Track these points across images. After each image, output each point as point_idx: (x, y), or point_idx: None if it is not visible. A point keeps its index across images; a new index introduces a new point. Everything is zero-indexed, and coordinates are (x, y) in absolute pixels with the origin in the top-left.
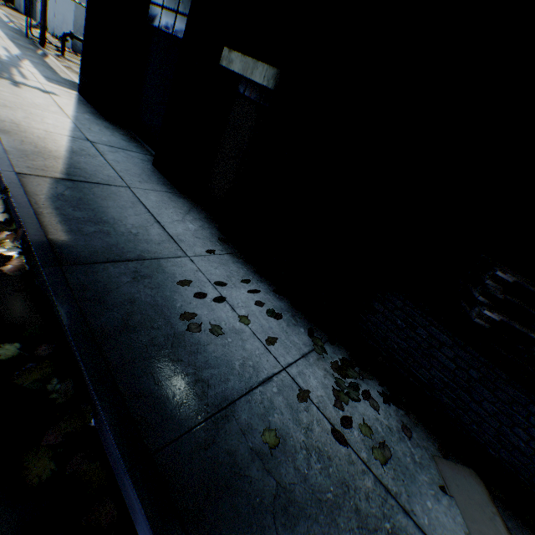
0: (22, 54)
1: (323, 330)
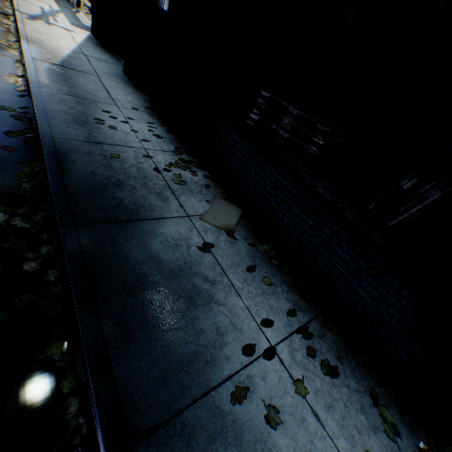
0: (60, 11)
1: (188, 150)
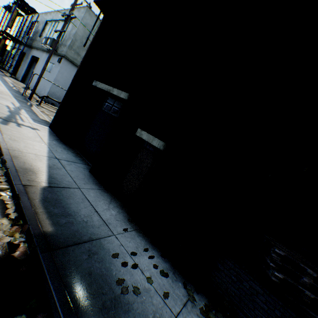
0: (20, 105)
1: (191, 282)
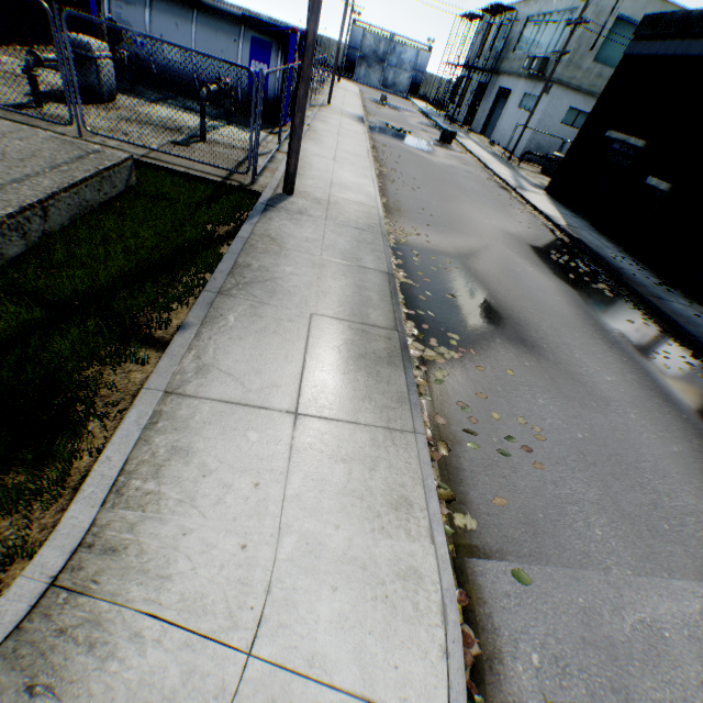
0: (512, 173)
1: (663, 278)
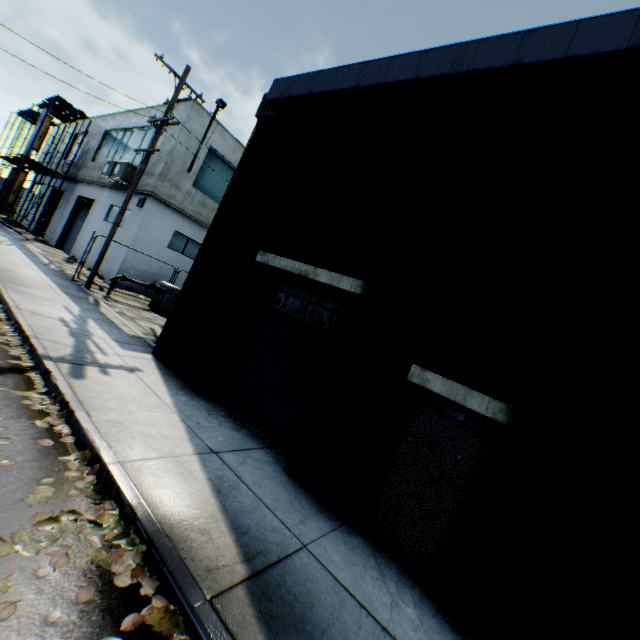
0: (81, 310)
1: None
